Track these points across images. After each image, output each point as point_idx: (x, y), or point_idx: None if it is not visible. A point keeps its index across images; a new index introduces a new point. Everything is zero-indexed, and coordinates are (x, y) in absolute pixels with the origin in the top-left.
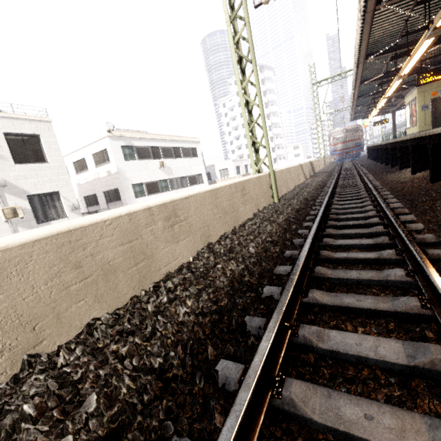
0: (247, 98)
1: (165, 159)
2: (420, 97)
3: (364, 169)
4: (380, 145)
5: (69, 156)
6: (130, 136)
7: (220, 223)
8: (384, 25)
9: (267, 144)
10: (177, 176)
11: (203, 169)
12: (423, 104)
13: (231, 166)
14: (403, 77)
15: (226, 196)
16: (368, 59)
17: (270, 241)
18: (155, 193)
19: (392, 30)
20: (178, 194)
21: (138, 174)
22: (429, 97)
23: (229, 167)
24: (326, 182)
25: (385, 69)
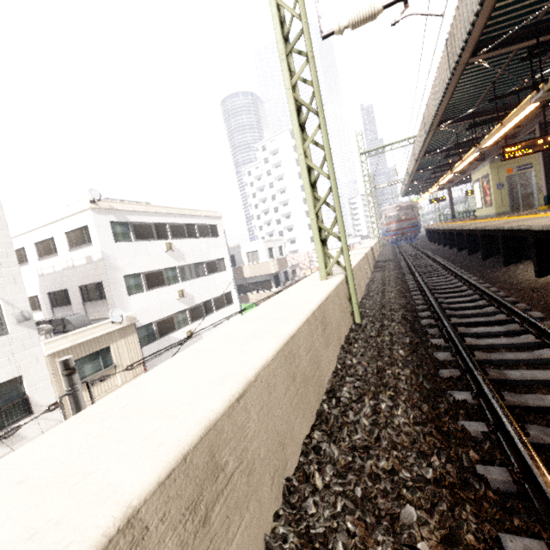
0: (312, 165)
1: (174, 239)
2: (494, 174)
3: (443, 260)
4: (458, 229)
5: (29, 233)
6: (125, 209)
7: (301, 412)
8: (466, 87)
9: (343, 233)
10: (190, 261)
11: (226, 251)
12: (498, 182)
13: (262, 248)
14: (483, 149)
15: (304, 344)
16: (440, 126)
17: (435, 481)
18: (158, 287)
19: (472, 94)
20: (211, 364)
21: (135, 261)
22: (504, 174)
23: (259, 249)
24: (404, 278)
25: (452, 140)
